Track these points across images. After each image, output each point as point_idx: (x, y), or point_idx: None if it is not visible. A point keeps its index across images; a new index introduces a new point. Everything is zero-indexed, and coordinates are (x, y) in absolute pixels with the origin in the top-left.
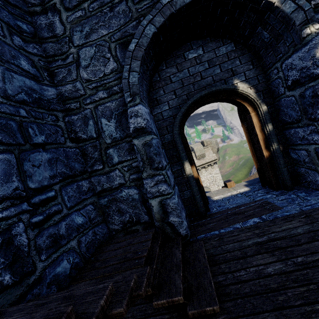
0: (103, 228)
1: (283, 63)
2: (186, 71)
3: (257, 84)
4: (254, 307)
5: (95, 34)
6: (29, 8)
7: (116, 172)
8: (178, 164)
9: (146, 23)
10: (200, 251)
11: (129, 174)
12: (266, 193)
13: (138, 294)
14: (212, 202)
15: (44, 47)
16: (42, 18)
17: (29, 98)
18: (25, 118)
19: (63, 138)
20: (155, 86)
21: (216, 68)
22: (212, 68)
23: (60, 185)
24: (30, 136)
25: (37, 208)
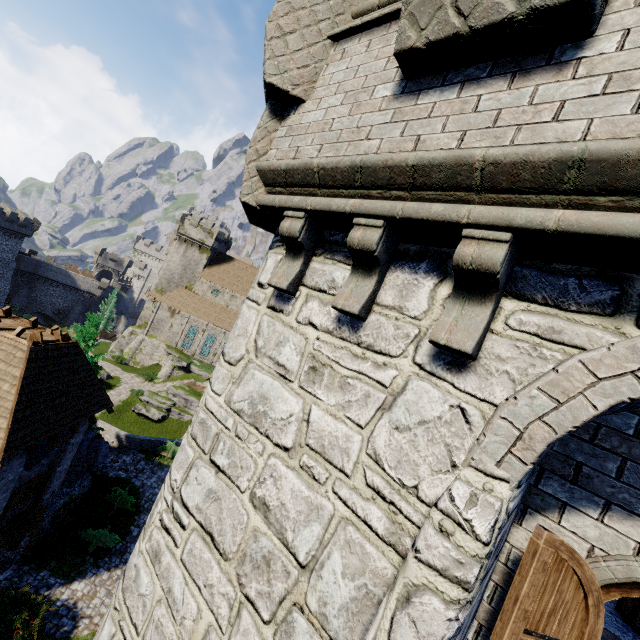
0: None
1: None
2: None
3: None
4: None
5: None
6: None
7: None
8: None
9: None
10: None
11: None
12: (610, 612)
13: None
14: None
15: None
16: None
17: None
18: None
19: None
20: None
21: None
22: None
23: None
24: None
25: None
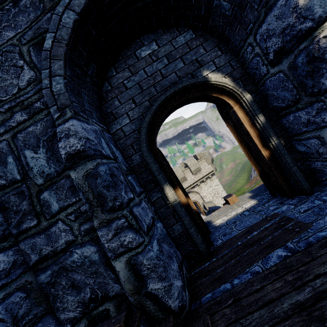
0: (46, 325)
1: (256, 34)
2: (142, 72)
3: (232, 71)
4: None
5: None
6: None
7: (59, 226)
8: (157, 191)
9: (62, 10)
10: None
11: (78, 225)
12: (280, 204)
13: None
14: (215, 229)
15: None
16: None
17: None
18: None
19: None
20: (107, 97)
21: (177, 62)
22: (172, 63)
23: None
24: None
25: None
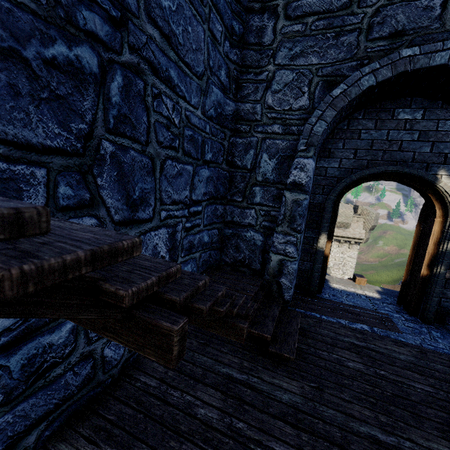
0: (217, 254)
1: None
2: (385, 132)
3: None
4: (321, 374)
5: (304, 59)
6: (249, 3)
7: (251, 211)
8: (314, 231)
9: (368, 72)
10: (295, 320)
11: (263, 219)
12: (396, 312)
13: (246, 314)
14: (328, 287)
15: (244, 53)
16: (256, 19)
17: (215, 113)
18: (207, 135)
19: (222, 159)
20: (336, 134)
21: (425, 145)
22: (420, 142)
23: (206, 203)
24: (204, 152)
25: (190, 217)
